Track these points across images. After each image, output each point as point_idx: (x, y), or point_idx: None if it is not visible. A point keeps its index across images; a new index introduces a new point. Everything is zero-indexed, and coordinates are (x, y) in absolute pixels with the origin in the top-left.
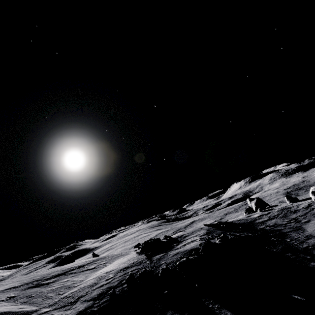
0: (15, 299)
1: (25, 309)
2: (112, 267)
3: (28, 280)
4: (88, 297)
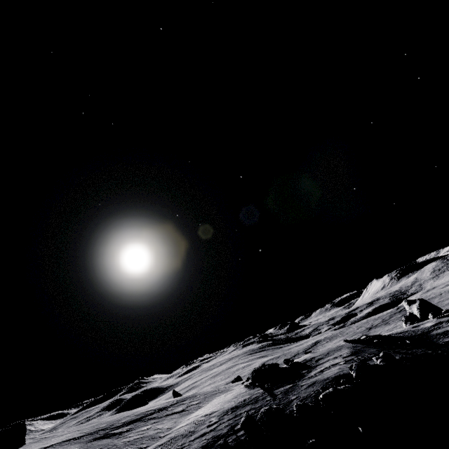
0: None
1: None
2: (213, 408)
3: (91, 429)
4: None
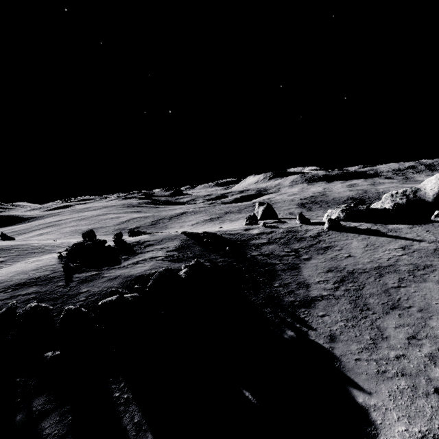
0: None
1: None
2: (0, 278)
3: None
4: None
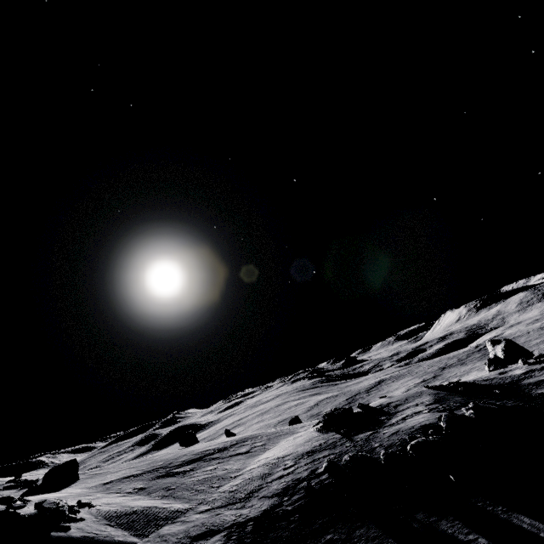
0: (148, 492)
1: (175, 505)
2: (285, 451)
3: (147, 467)
4: (267, 492)
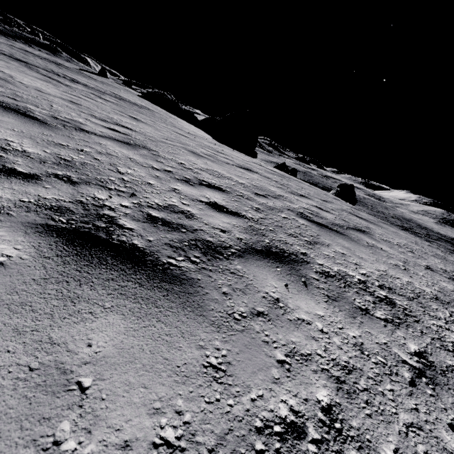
0: None
1: None
2: None
3: None
4: None
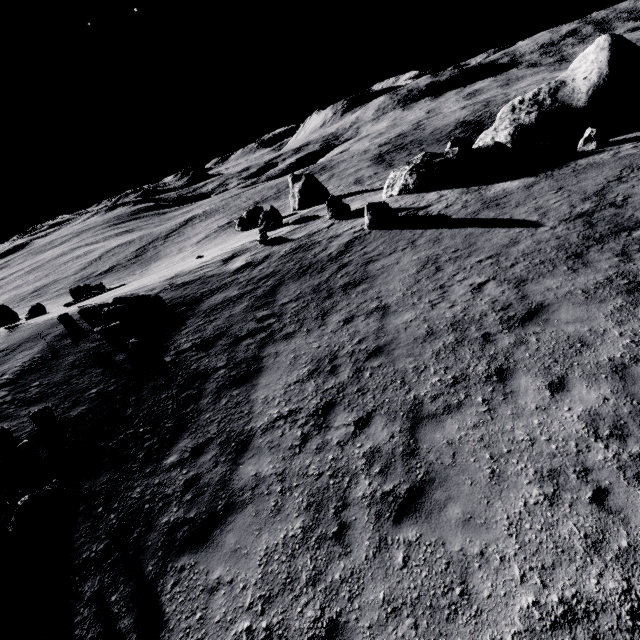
0: None
1: None
2: None
3: None
4: None
